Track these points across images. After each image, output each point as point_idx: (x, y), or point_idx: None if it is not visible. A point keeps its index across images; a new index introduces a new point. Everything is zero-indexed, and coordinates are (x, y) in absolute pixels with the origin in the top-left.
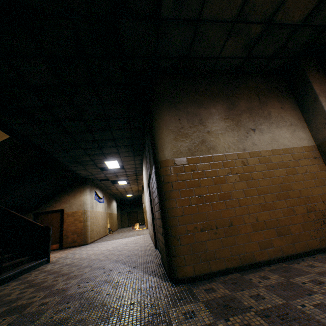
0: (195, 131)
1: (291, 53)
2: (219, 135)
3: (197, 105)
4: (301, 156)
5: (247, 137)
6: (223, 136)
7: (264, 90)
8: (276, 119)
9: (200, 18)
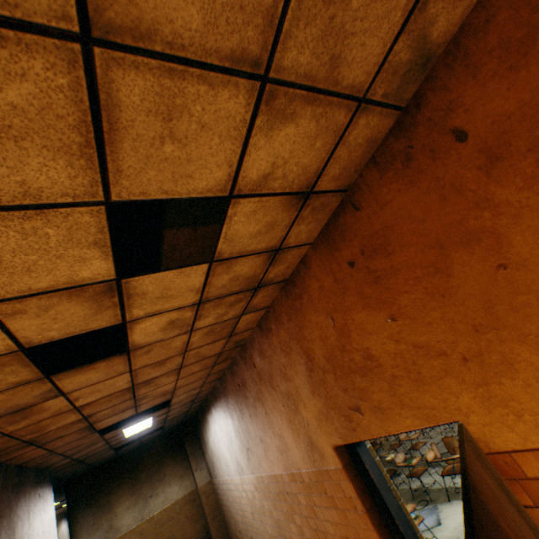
0: (106, 520)
1: (172, 428)
2: (125, 514)
3: (108, 493)
4: (185, 502)
5: (146, 505)
6: (127, 514)
7: (163, 452)
8: (170, 476)
9: (93, 464)
